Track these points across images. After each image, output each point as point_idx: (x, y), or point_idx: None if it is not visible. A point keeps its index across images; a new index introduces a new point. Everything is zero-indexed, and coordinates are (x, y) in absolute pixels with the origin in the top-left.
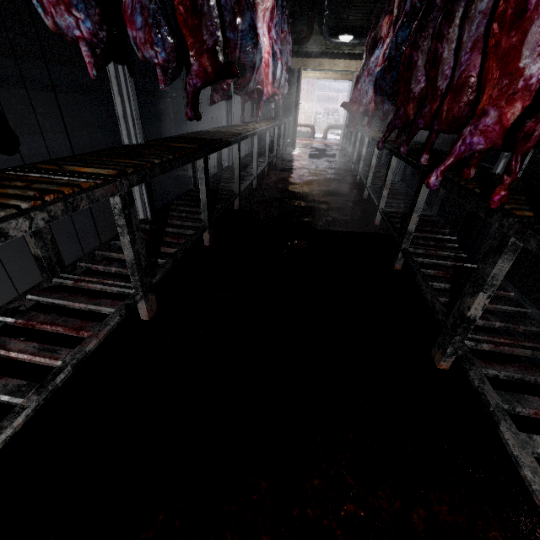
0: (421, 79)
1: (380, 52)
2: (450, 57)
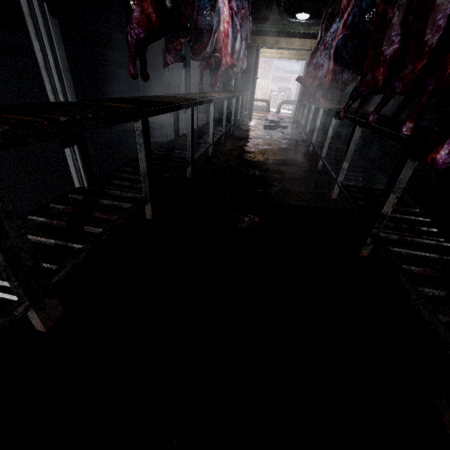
0: (395, 39)
1: (338, 26)
2: (446, 2)
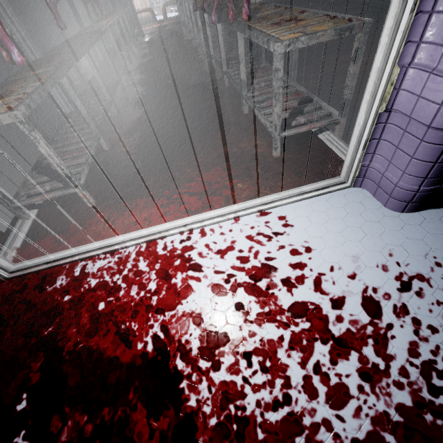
0: None
1: None
2: None
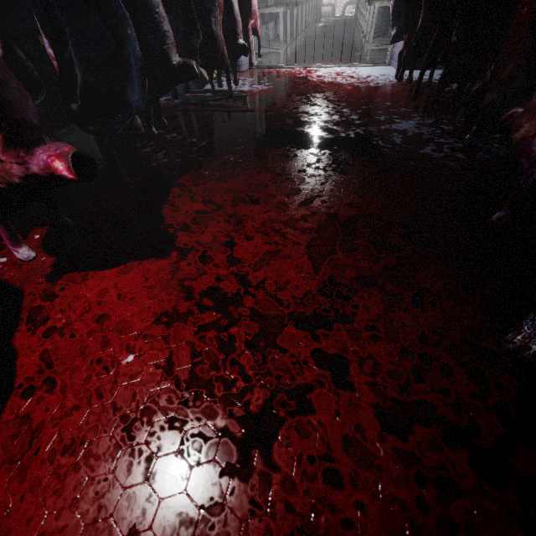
0: None
1: None
2: None
